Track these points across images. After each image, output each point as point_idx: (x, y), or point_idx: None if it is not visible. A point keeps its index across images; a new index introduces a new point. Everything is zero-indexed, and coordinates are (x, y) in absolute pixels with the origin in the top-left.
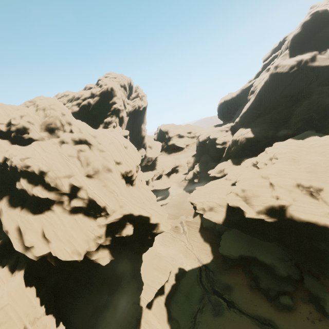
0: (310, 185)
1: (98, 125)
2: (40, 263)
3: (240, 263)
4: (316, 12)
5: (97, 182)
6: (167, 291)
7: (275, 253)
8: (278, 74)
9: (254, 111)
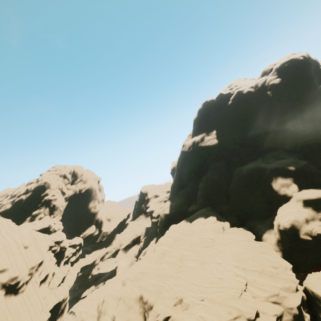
0: (147, 300)
1: (25, 219)
2: None
3: None
4: (206, 102)
5: None
6: None
7: None
8: (184, 152)
9: (178, 183)
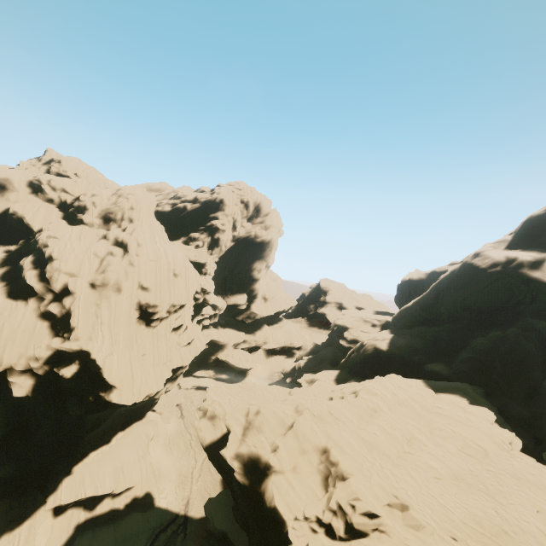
0: (337, 462)
1: (180, 237)
2: None
3: None
4: None
5: (95, 297)
6: (99, 511)
7: None
8: (473, 268)
9: (421, 312)
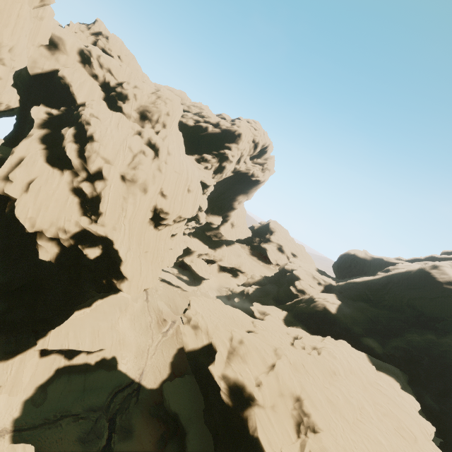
0: (309, 413)
1: (194, 154)
2: (2, 201)
3: (169, 424)
4: None
5: (123, 189)
6: (75, 362)
7: None
8: (429, 276)
9: (367, 291)
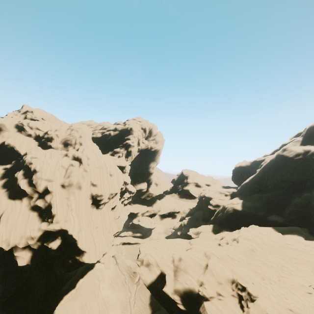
0: (244, 289)
1: (108, 152)
2: None
3: None
4: None
5: (65, 193)
6: None
7: None
8: (284, 157)
9: (255, 185)
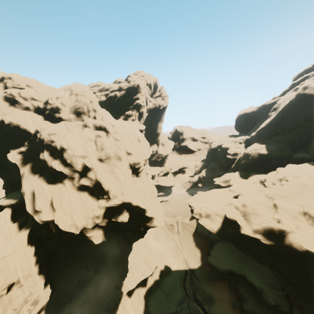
0: None
1: (120, 116)
2: (44, 227)
3: (228, 278)
4: None
5: (107, 167)
6: (149, 285)
7: (266, 277)
8: (306, 96)
9: (273, 129)
